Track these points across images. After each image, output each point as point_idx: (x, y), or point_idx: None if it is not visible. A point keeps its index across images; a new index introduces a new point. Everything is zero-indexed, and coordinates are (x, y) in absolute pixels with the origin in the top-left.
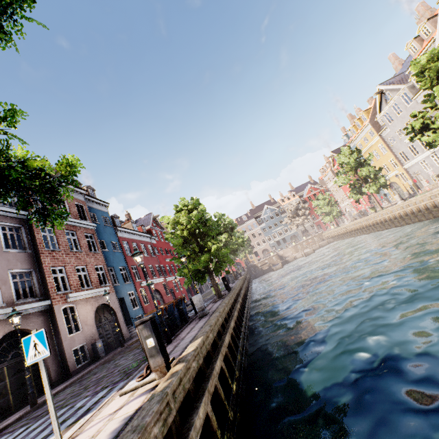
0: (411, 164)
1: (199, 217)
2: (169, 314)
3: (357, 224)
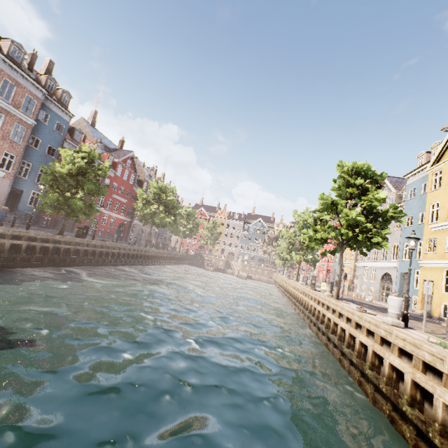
0: (360, 266)
1: (82, 166)
2: None
3: (282, 280)
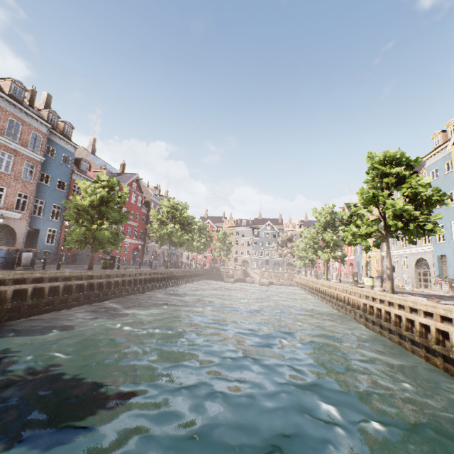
0: None
1: (104, 195)
2: (1, 255)
3: (309, 281)
